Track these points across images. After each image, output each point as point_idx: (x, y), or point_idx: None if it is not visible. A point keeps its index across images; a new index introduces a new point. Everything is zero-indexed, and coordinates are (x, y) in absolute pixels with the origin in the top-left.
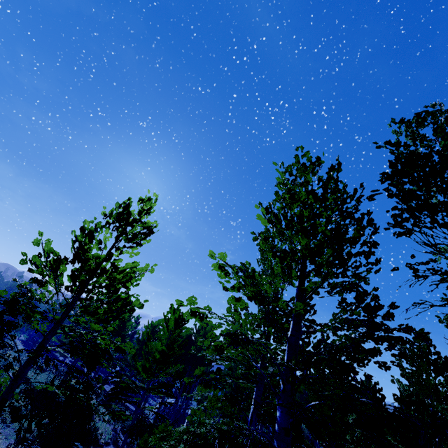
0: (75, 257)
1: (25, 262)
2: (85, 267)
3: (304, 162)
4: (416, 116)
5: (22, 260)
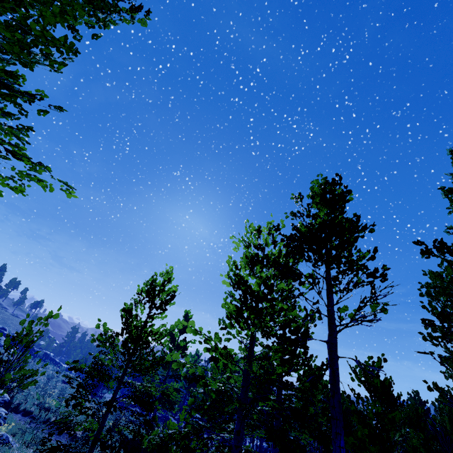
0: (123, 331)
1: (94, 341)
2: (130, 336)
3: (251, 232)
4: (300, 195)
5: (92, 339)
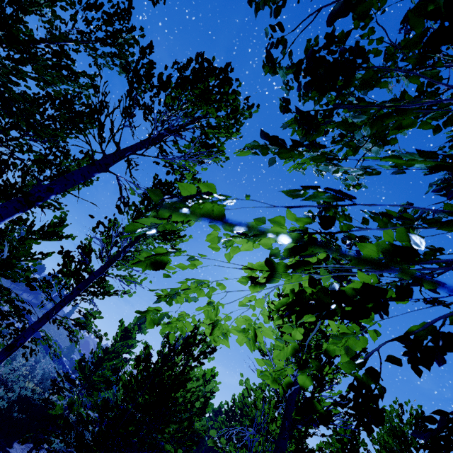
0: None
1: None
2: None
3: None
4: None
5: None
